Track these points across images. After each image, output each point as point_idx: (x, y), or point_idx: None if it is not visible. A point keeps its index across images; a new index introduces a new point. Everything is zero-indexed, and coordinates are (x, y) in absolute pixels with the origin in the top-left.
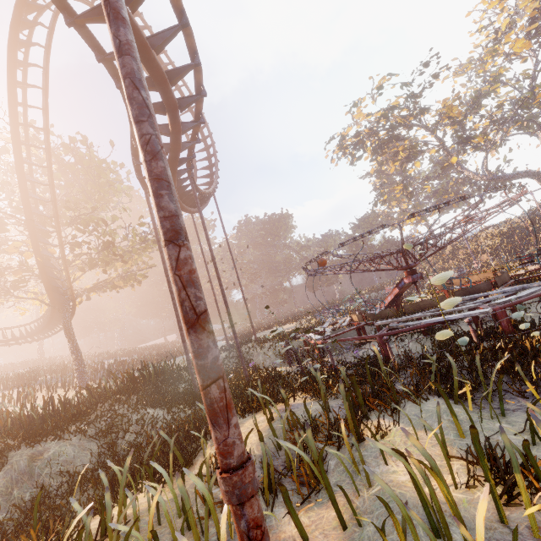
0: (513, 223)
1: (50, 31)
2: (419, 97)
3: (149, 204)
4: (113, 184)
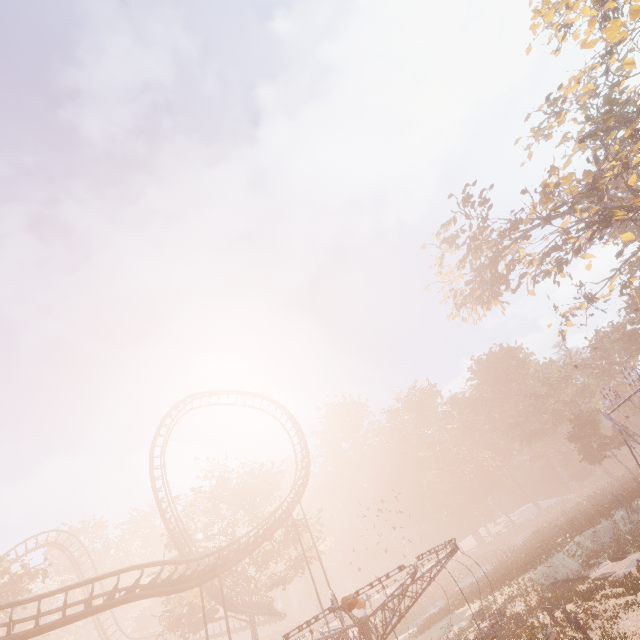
0: None
1: (161, 468)
2: (486, 228)
3: (200, 588)
4: (251, 496)
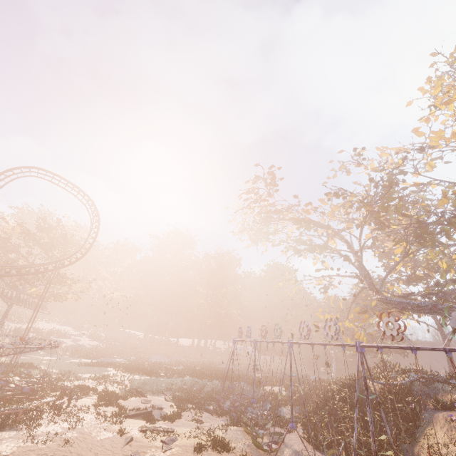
0: (361, 379)
1: None
2: (267, 201)
3: None
4: (49, 247)
